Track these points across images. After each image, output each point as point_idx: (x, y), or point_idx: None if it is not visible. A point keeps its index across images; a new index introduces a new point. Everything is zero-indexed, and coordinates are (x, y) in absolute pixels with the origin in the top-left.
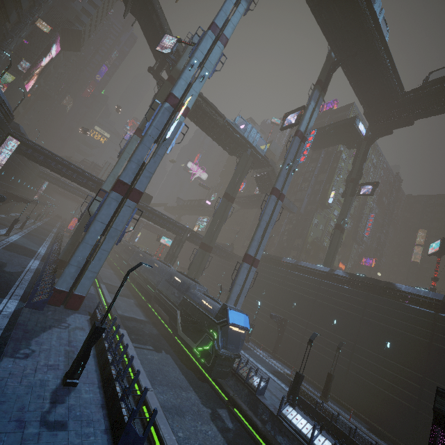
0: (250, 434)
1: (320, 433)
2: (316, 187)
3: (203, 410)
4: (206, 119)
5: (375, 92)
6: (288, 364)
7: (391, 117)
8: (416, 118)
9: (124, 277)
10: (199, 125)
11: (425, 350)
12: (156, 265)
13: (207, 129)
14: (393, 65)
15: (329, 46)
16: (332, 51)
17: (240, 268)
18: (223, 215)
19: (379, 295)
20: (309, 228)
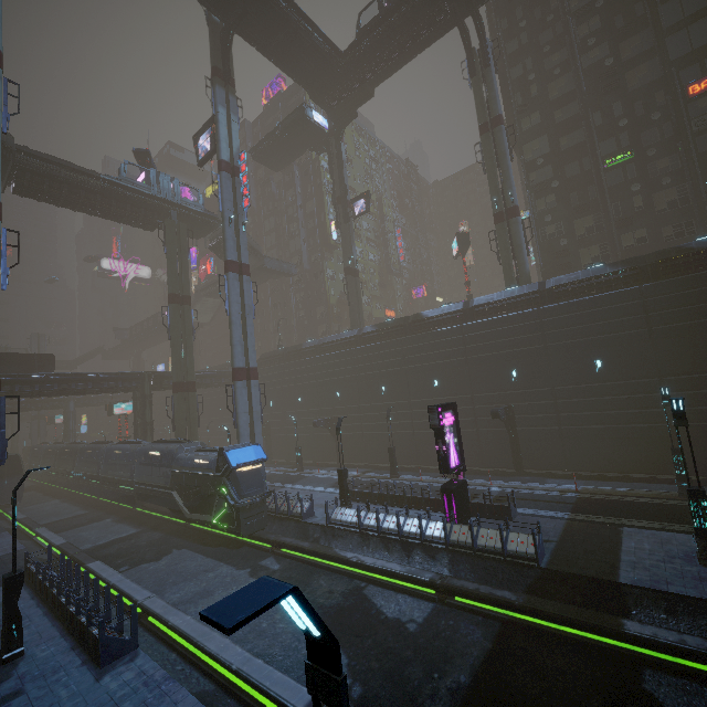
0: (301, 560)
1: (368, 512)
2: (309, 224)
3: (239, 574)
4: (65, 189)
5: (306, 63)
6: (359, 465)
7: (344, 93)
8: (373, 86)
9: (12, 501)
10: (60, 203)
11: (465, 368)
12: (117, 453)
13: (79, 205)
14: (306, 17)
15: (201, 5)
16: (210, 12)
17: (235, 391)
18: (185, 330)
19: (412, 333)
20: (326, 286)
